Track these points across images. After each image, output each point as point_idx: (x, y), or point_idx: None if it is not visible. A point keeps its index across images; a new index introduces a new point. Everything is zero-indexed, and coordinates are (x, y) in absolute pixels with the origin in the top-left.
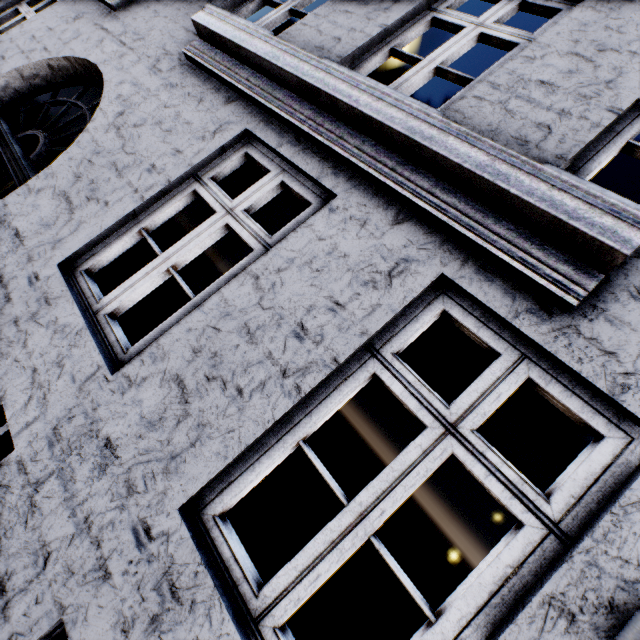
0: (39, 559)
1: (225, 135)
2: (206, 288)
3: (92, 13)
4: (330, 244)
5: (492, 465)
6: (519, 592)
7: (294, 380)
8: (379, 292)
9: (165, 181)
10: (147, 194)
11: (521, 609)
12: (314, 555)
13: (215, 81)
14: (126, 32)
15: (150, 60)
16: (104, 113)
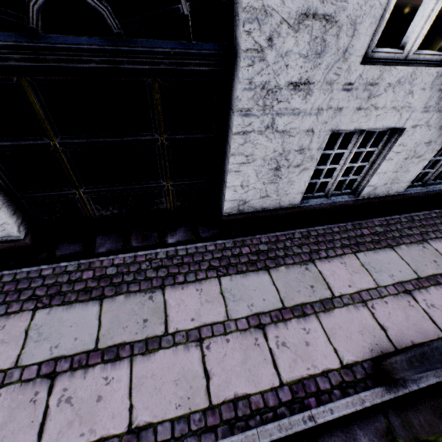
0: (441, 128)
1: None
2: None
3: None
4: None
5: None
6: None
7: None
8: None
9: None
10: None
11: None
12: None
13: None
14: None
15: None
16: None
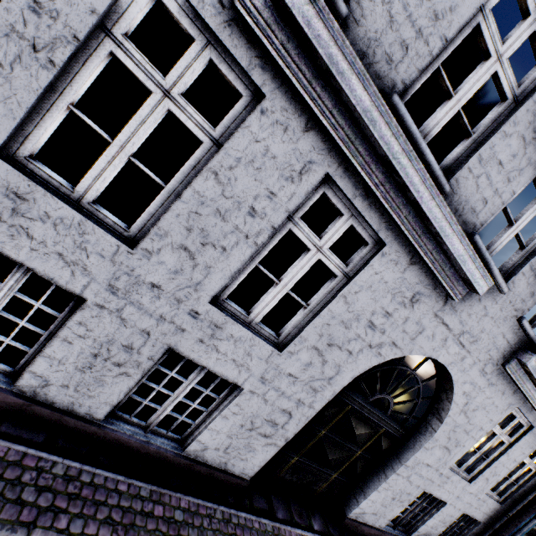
0: (458, 510)
1: (509, 410)
2: (491, 456)
3: (429, 296)
4: (527, 441)
5: (532, 465)
6: (528, 477)
7: (510, 469)
8: (532, 448)
9: (486, 433)
10: (479, 439)
11: (529, 480)
12: (502, 486)
13: (511, 381)
14: (463, 332)
15: (481, 364)
16: (457, 404)
